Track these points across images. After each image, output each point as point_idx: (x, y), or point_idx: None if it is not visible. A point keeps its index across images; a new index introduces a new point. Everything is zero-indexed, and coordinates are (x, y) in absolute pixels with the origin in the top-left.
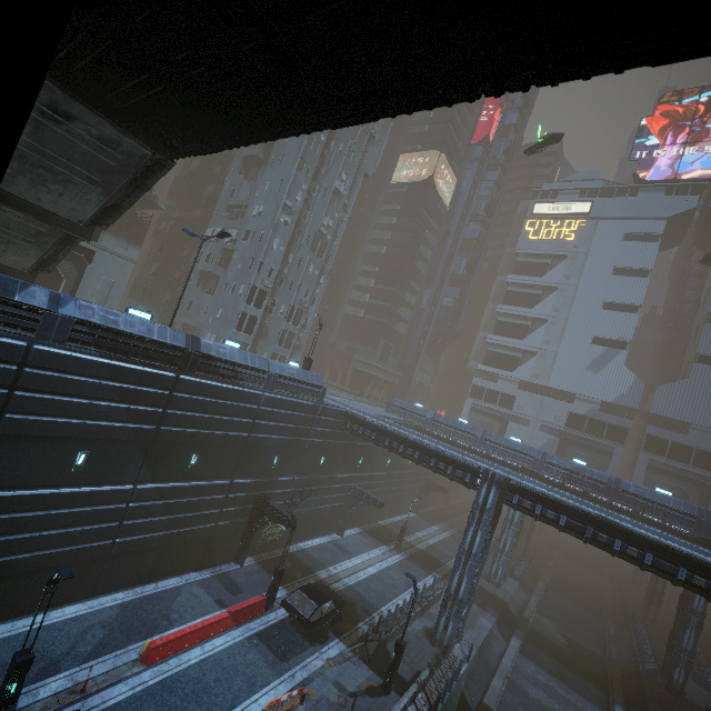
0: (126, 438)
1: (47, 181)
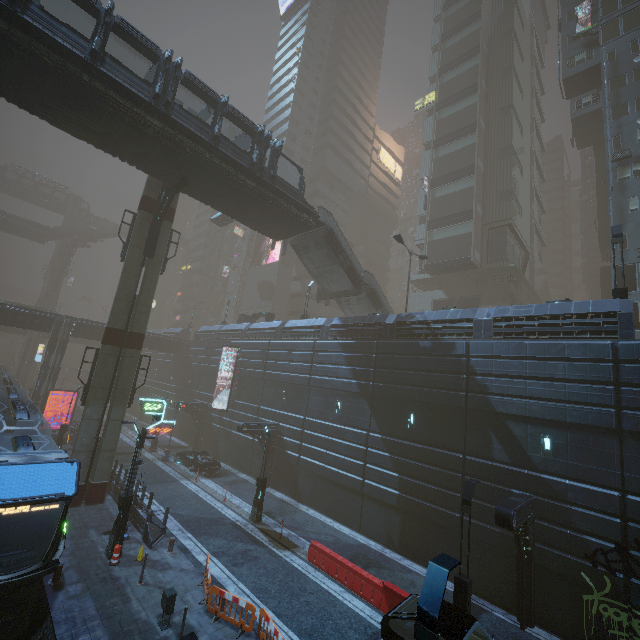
0: (355, 391)
1: (332, 278)
